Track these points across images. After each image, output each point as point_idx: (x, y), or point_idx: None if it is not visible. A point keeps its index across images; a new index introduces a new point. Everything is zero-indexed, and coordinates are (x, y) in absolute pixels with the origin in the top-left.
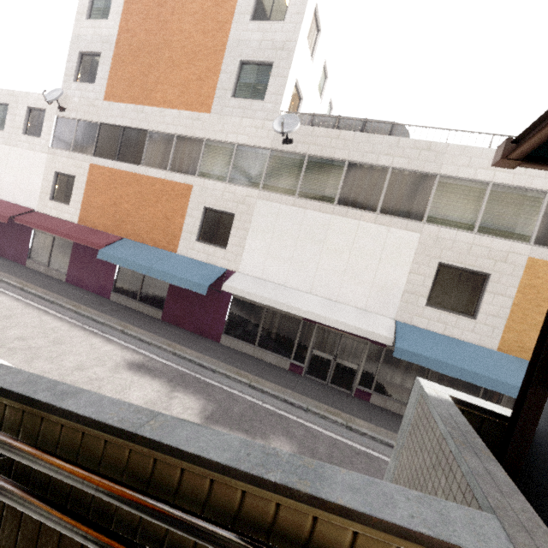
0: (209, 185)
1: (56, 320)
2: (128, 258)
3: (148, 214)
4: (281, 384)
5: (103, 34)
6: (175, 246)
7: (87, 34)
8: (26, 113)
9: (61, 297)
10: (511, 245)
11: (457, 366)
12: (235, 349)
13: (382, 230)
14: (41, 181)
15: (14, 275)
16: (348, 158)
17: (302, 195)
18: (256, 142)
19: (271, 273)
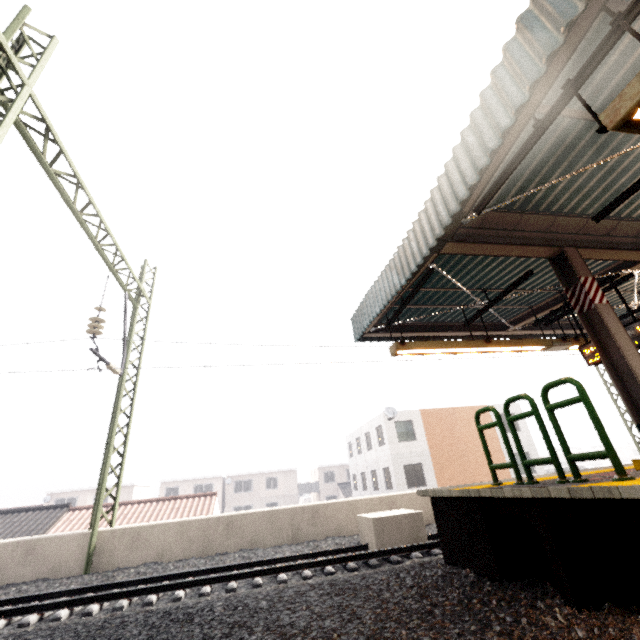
0: None
1: None
2: None
3: None
4: None
5: (417, 450)
6: None
7: (404, 452)
8: None
9: None
10: None
11: None
12: None
13: None
14: None
15: None
16: None
17: None
18: None
19: None
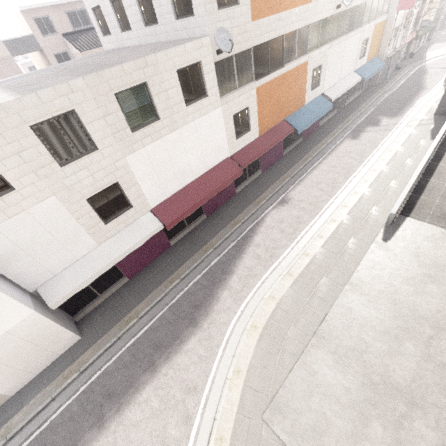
0: (313, 55)
1: (326, 159)
2: (307, 122)
3: (292, 95)
4: (347, 116)
5: None
6: (304, 102)
7: None
8: (177, 80)
9: (295, 166)
10: (373, 23)
11: (371, 74)
12: (322, 124)
13: (355, 38)
14: (225, 133)
15: (266, 188)
16: (351, 6)
17: (338, 36)
18: (328, 14)
19: (331, 83)
